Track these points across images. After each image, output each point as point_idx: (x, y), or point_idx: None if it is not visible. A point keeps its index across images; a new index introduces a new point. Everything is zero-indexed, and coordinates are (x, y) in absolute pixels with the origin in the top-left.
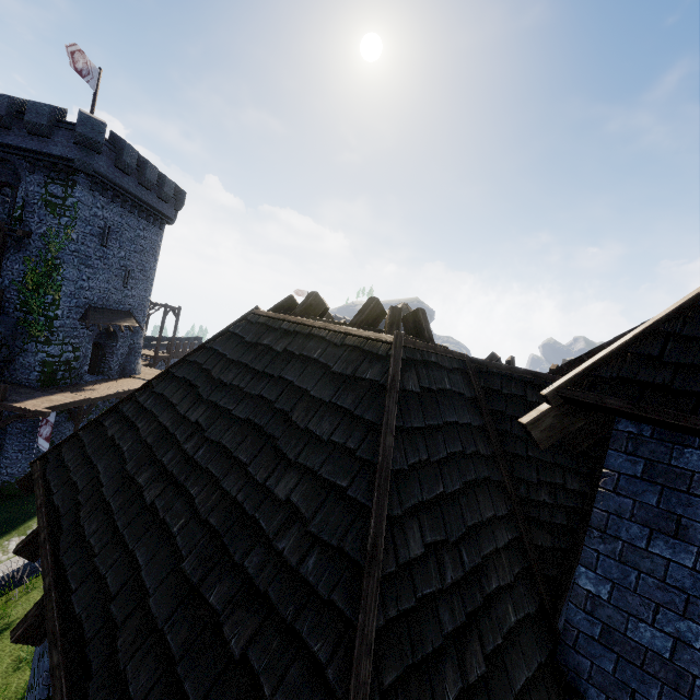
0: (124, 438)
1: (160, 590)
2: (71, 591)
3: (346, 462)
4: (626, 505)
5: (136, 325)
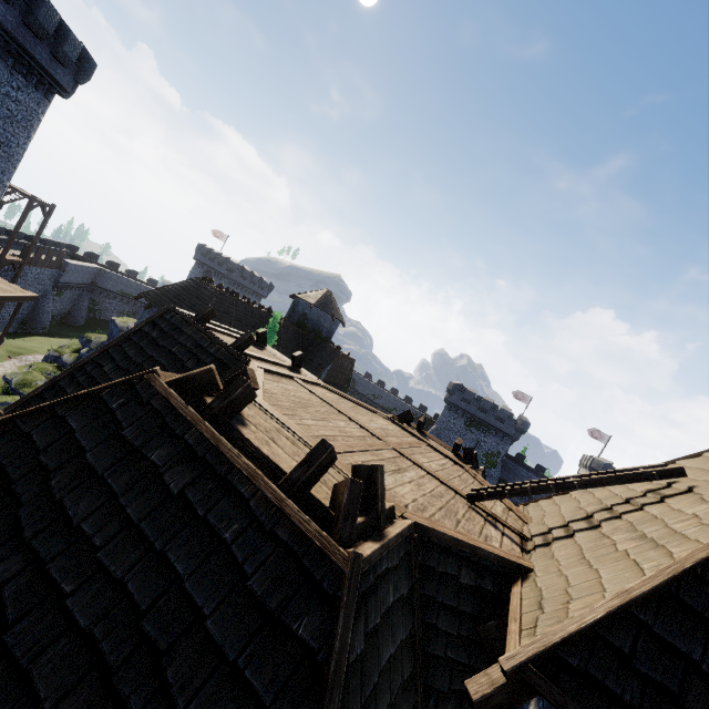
0: None
1: None
2: None
3: None
4: None
5: None
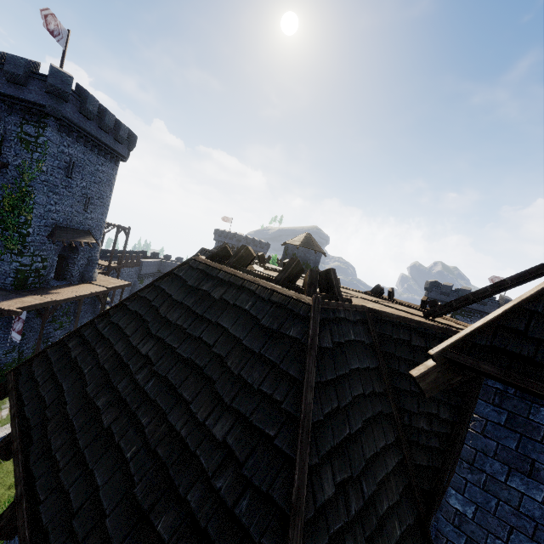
0: (85, 360)
1: (115, 511)
2: (39, 501)
3: (273, 411)
4: (491, 446)
5: (94, 242)
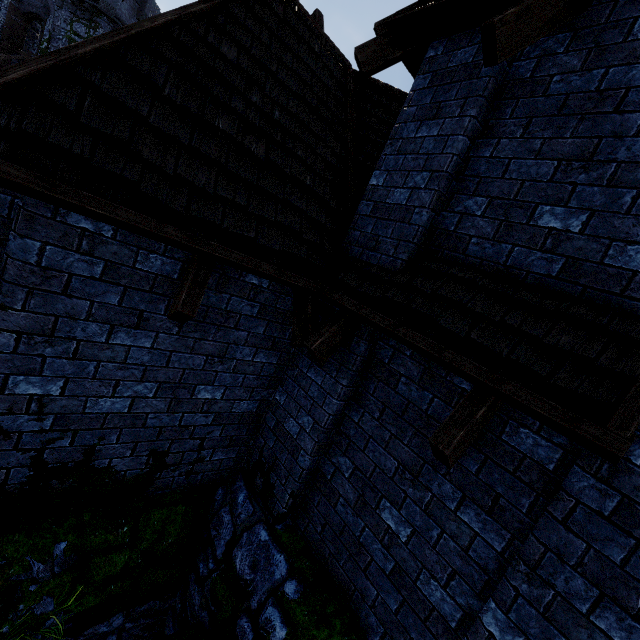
0: None
1: None
2: None
3: None
4: (412, 113)
5: None
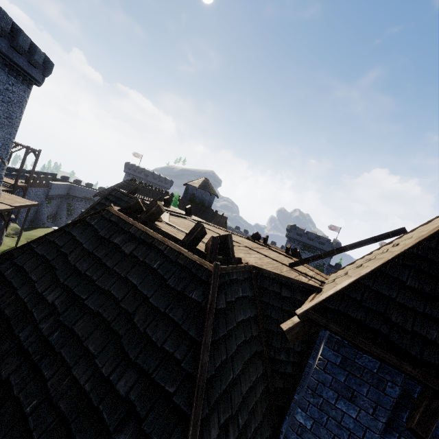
0: None
1: None
2: None
3: (173, 369)
4: (328, 379)
5: None
